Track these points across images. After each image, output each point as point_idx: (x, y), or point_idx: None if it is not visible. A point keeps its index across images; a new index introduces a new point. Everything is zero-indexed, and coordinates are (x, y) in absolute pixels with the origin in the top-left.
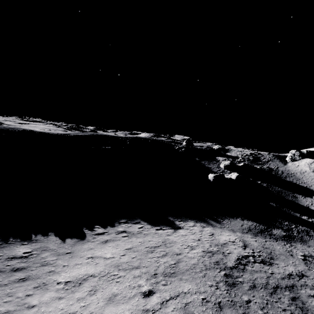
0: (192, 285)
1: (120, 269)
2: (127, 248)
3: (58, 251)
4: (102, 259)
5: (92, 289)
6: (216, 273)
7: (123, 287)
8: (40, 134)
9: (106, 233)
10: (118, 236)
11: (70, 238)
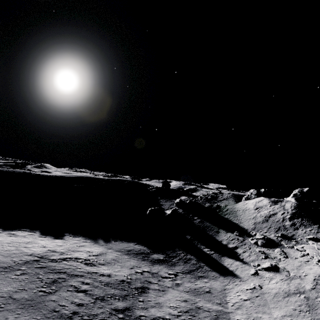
0: (1, 257)
1: None
2: None
3: None
4: None
5: None
6: (31, 258)
7: None
8: (34, 175)
9: None
10: (4, 235)
11: None
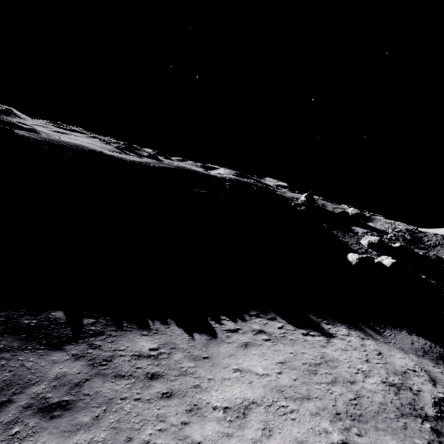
0: (397, 441)
1: (286, 397)
2: (278, 360)
3: (192, 353)
4: (254, 375)
5: (264, 426)
6: (419, 425)
7: (305, 430)
8: (113, 159)
9: (239, 330)
10: (258, 339)
11: (198, 333)
